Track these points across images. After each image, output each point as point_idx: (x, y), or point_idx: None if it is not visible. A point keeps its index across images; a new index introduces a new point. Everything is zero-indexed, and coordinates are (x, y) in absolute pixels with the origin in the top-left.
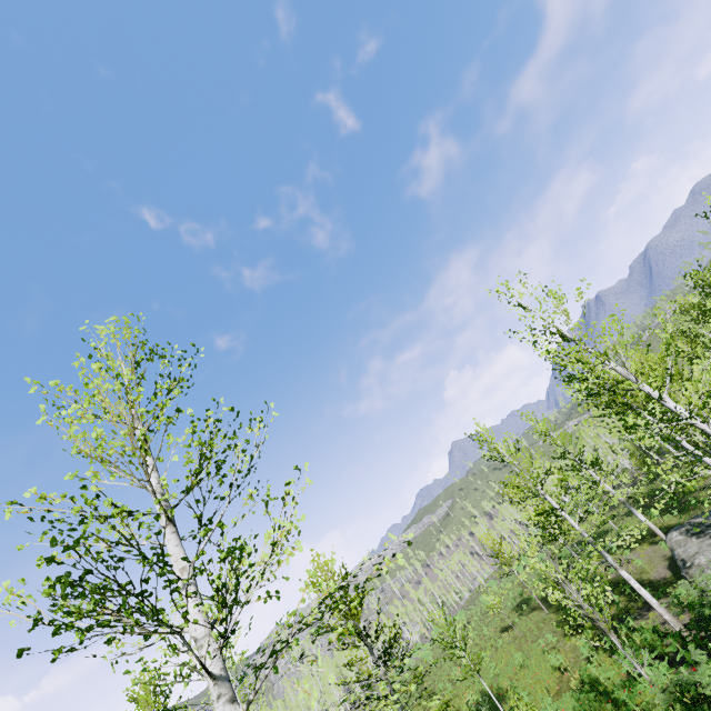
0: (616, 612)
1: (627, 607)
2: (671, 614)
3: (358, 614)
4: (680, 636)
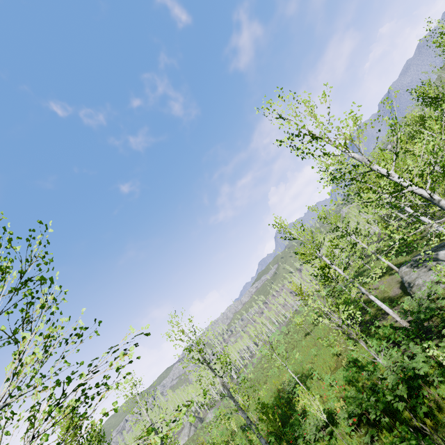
0: (369, 318)
1: (375, 314)
2: (400, 317)
3: (202, 350)
4: (405, 330)
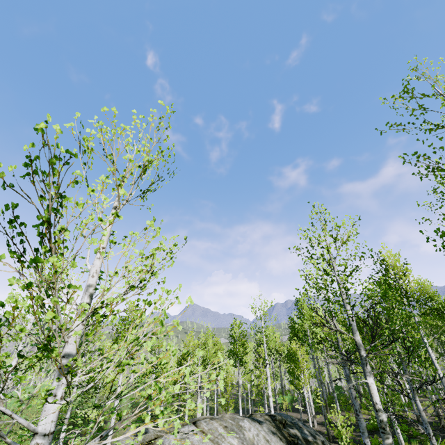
0: None
1: None
2: None
3: None
4: None
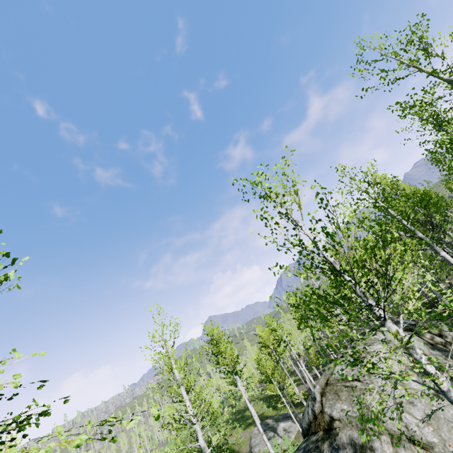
0: None
1: None
2: None
3: None
4: None
